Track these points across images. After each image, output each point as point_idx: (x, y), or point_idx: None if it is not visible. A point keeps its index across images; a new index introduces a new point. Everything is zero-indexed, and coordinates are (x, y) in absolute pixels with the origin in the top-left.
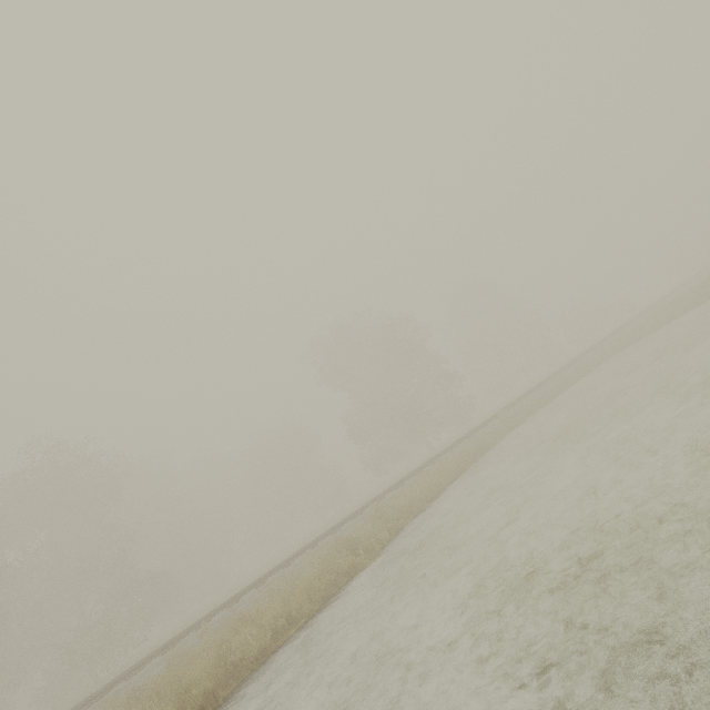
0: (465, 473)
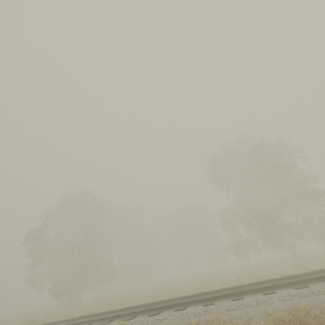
0: None
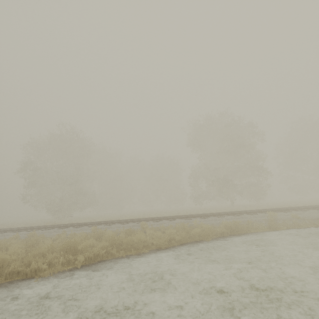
0: (199, 243)
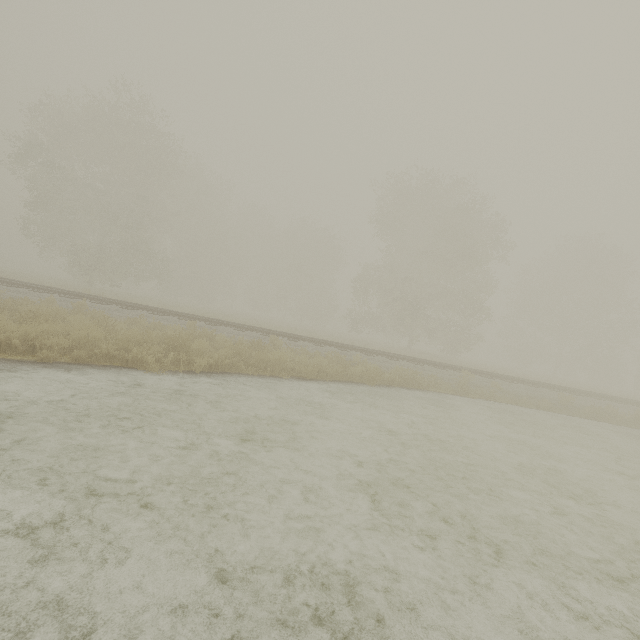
0: (359, 386)
